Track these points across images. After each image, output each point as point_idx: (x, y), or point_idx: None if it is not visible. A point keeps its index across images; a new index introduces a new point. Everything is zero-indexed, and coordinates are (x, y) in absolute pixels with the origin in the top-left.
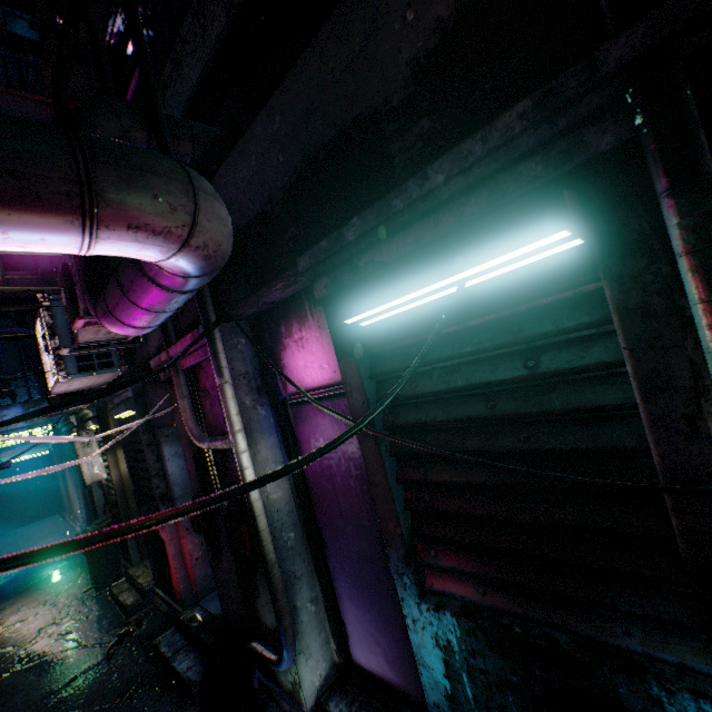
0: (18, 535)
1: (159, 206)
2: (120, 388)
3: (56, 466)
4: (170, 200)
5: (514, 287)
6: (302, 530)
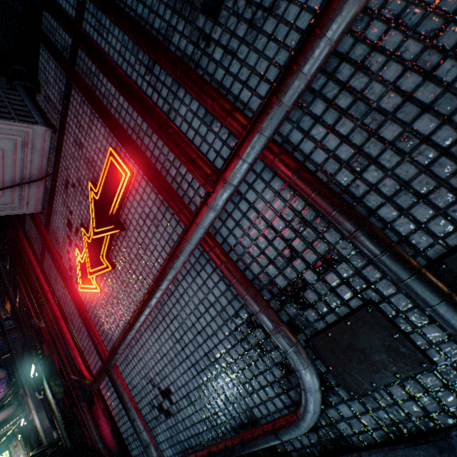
0: None
1: None
2: None
3: None
4: None
5: None
6: None
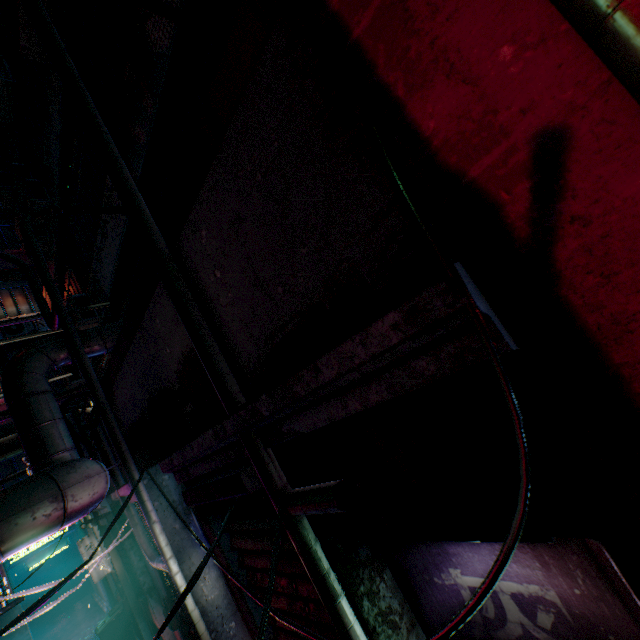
0: (56, 626)
1: (39, 520)
2: (58, 588)
3: (52, 603)
4: (46, 512)
5: (260, 495)
6: (241, 616)
